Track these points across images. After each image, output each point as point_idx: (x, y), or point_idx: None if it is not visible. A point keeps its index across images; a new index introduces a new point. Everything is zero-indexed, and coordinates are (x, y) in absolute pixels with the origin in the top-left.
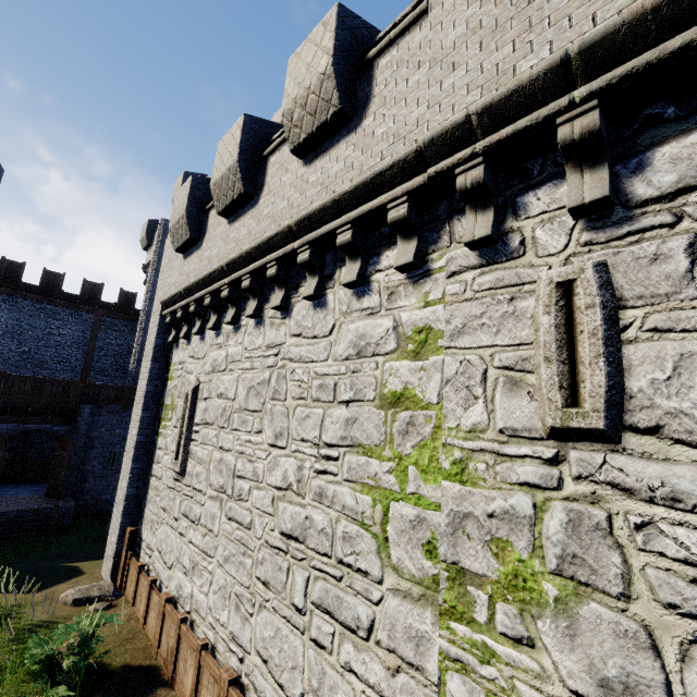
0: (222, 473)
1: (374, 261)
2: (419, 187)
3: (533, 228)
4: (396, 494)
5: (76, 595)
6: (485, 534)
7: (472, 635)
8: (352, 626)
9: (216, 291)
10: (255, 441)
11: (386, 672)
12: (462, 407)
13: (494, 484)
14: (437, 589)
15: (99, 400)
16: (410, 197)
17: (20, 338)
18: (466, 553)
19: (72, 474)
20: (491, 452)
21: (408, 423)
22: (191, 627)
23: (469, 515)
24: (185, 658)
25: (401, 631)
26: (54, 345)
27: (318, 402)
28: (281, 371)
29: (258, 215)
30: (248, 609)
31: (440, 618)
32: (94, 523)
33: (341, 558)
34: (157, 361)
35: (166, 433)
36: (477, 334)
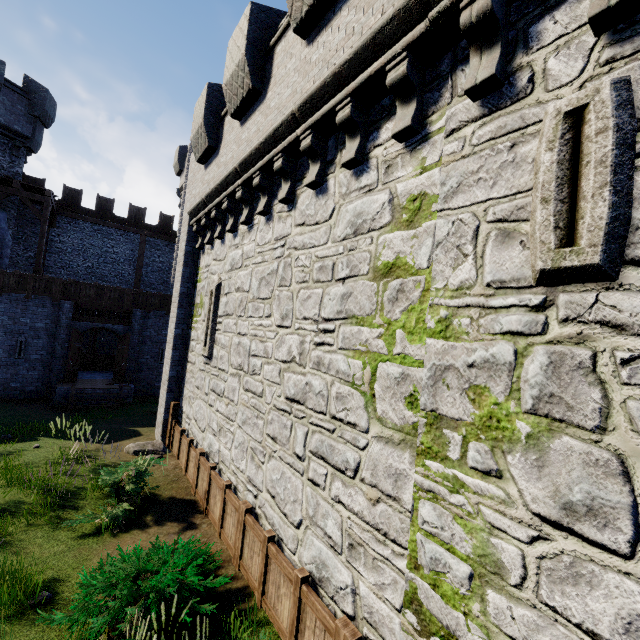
0: (240, 354)
1: (373, 137)
2: (420, 37)
3: (545, 59)
4: (384, 356)
5: (136, 447)
6: (463, 383)
7: (444, 470)
8: (341, 468)
9: (231, 194)
10: (265, 324)
11: (368, 502)
12: (451, 267)
13: (477, 336)
14: (415, 434)
15: (147, 305)
16: (410, 52)
17: (84, 255)
18: (444, 401)
19: (131, 364)
20: (476, 306)
21: (398, 290)
22: (219, 474)
23: (450, 367)
24: (215, 495)
25: (382, 470)
26: (111, 262)
27: (318, 283)
28: (287, 260)
29: (266, 109)
30: (261, 458)
31: (417, 457)
32: (149, 402)
33: (334, 414)
34: (187, 266)
35: (197, 327)
36: (472, 191)
